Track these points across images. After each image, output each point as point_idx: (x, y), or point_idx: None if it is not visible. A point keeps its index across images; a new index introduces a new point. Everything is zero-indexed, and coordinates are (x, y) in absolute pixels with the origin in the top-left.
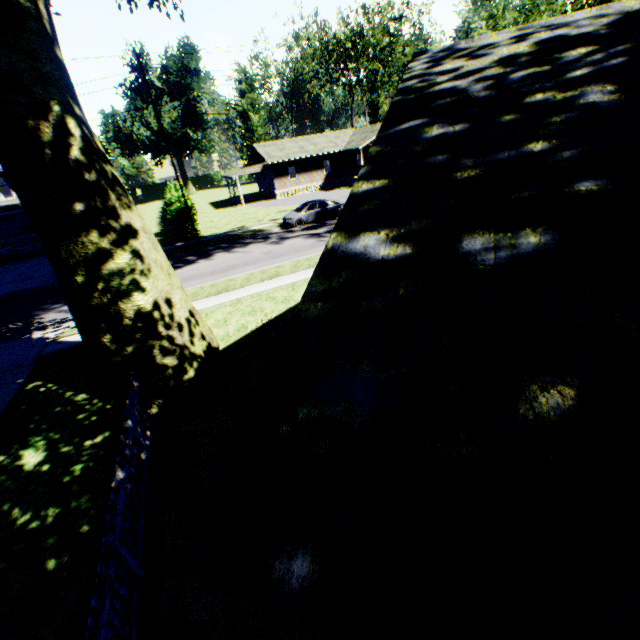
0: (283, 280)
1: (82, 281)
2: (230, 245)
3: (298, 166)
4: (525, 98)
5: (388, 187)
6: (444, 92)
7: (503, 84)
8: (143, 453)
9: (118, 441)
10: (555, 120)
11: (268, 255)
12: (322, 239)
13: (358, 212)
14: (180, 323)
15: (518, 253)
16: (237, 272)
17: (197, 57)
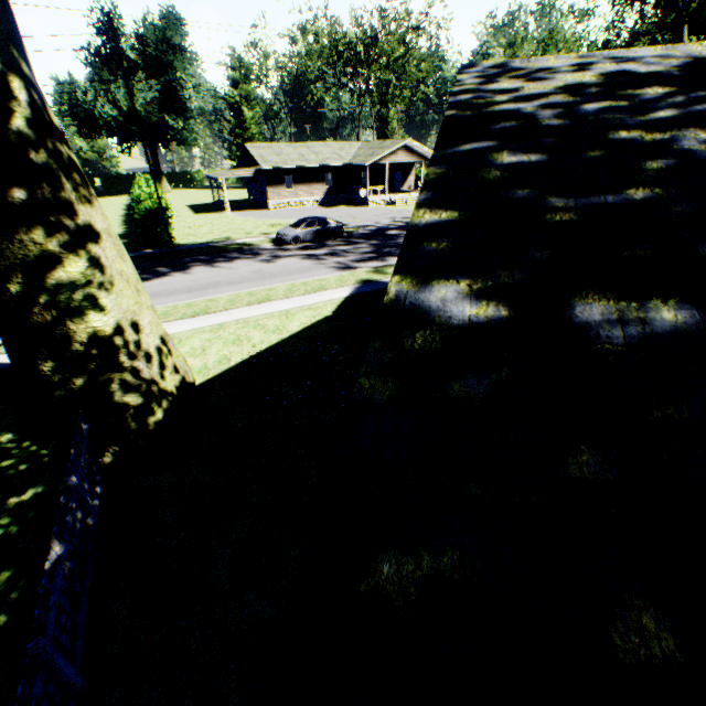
0: (275, 306)
1: (17, 291)
2: (212, 258)
3: (296, 175)
4: (607, 134)
5: (459, 221)
6: (507, 113)
7: (577, 114)
8: (90, 517)
9: (55, 499)
10: (651, 165)
11: (258, 274)
12: (321, 262)
13: (425, 250)
14: (148, 352)
15: (653, 332)
16: (220, 291)
17: (183, 31)
